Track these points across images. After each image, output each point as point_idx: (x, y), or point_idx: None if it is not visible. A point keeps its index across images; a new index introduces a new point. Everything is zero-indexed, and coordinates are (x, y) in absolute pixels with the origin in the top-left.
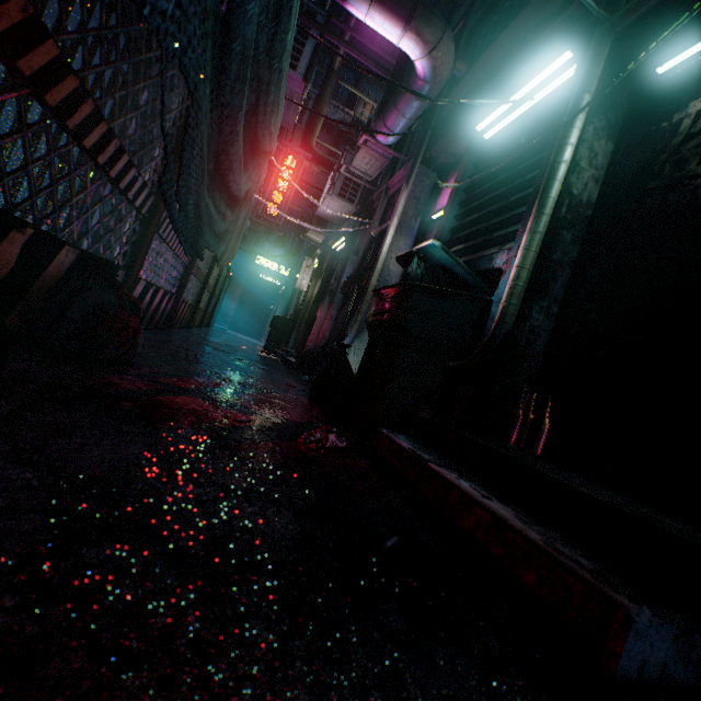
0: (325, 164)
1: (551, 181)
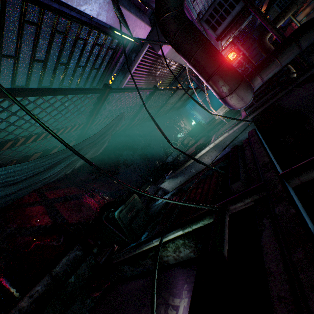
0: (266, 53)
1: (146, 242)
